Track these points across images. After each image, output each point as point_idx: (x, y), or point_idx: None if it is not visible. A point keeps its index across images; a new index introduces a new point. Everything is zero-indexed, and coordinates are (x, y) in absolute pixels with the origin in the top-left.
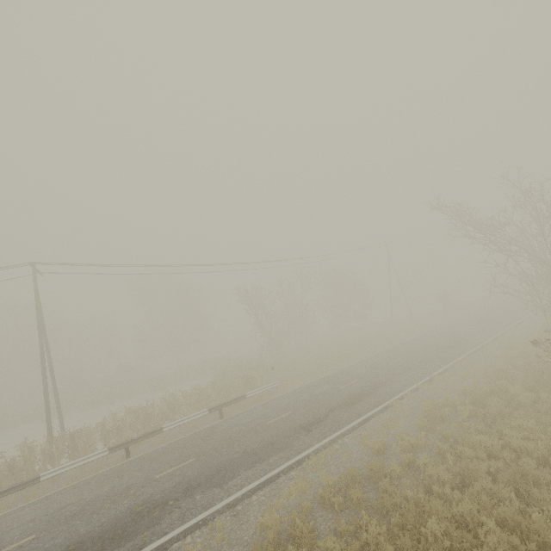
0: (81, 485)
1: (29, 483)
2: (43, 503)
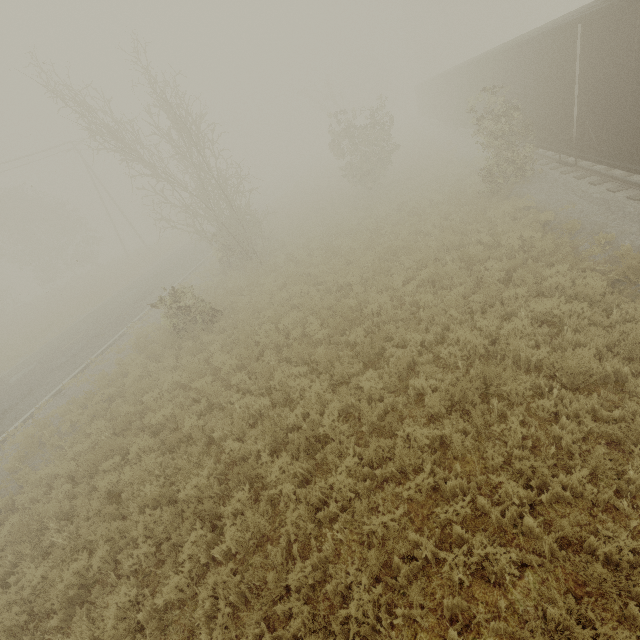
0: None
1: None
2: None
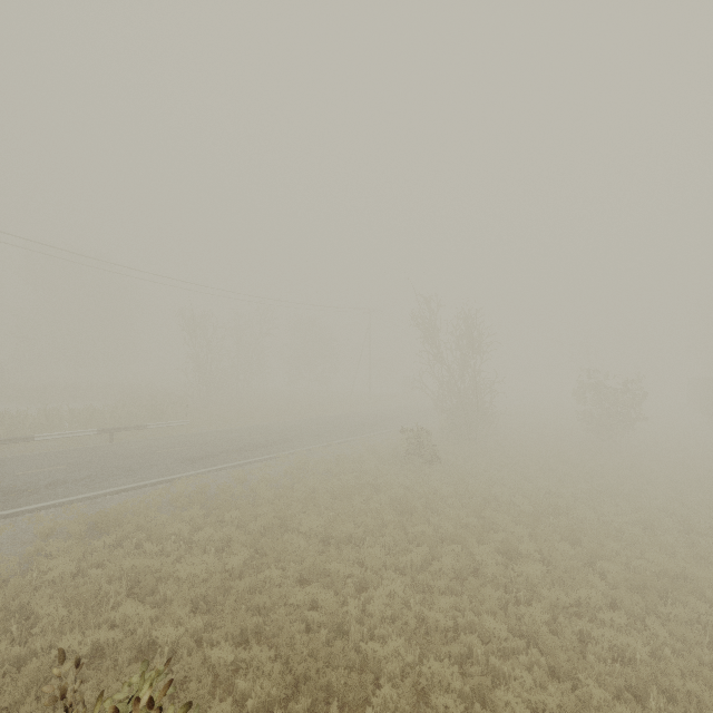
0: None
1: None
2: None
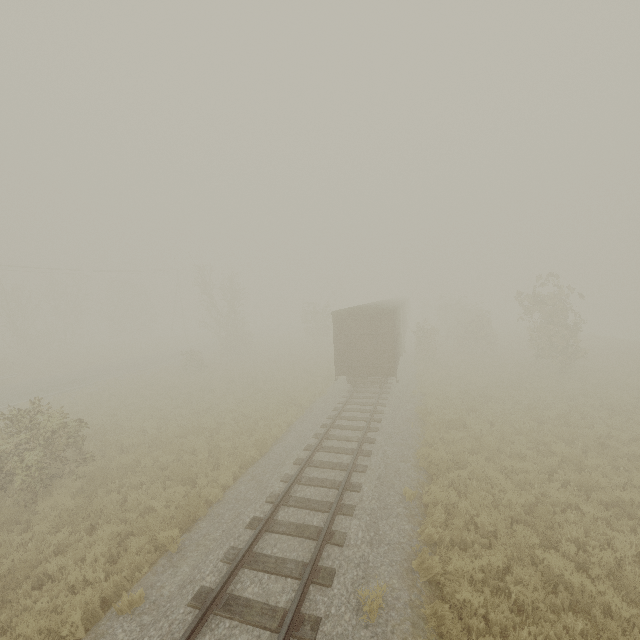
0: None
1: None
2: None
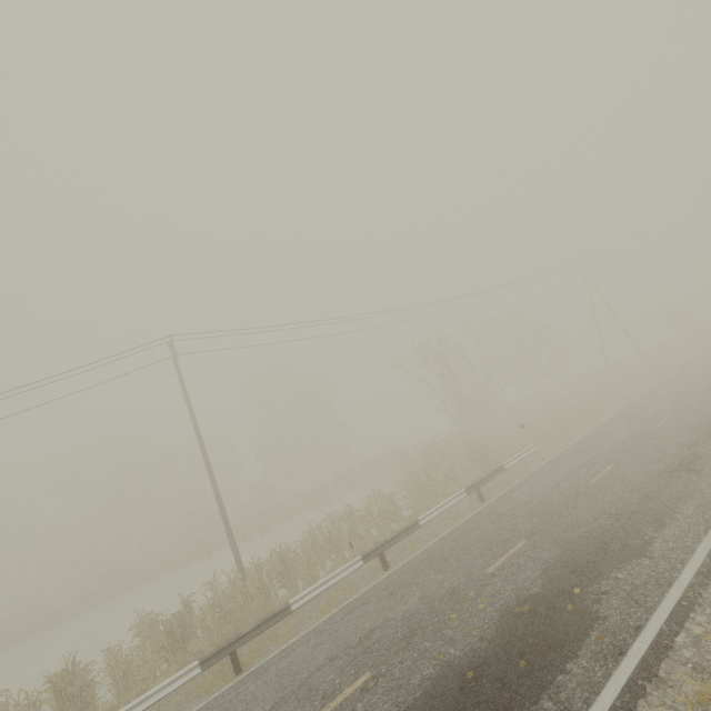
0: (355, 607)
1: (279, 615)
2: (319, 637)
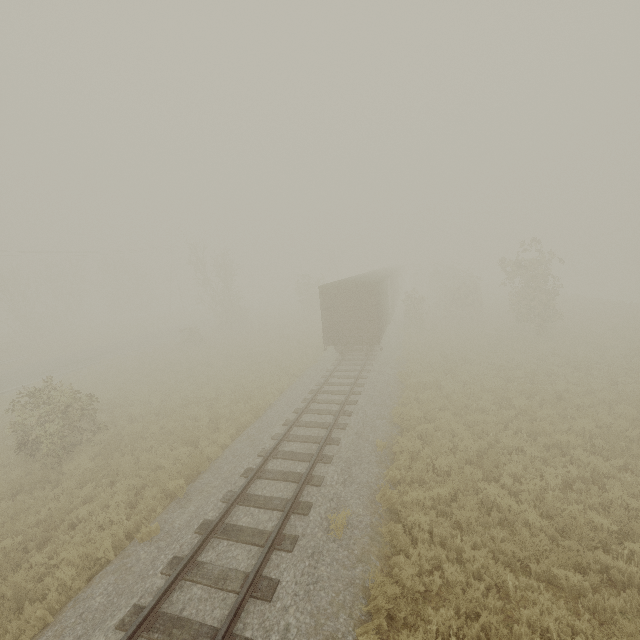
0: None
1: None
2: None
